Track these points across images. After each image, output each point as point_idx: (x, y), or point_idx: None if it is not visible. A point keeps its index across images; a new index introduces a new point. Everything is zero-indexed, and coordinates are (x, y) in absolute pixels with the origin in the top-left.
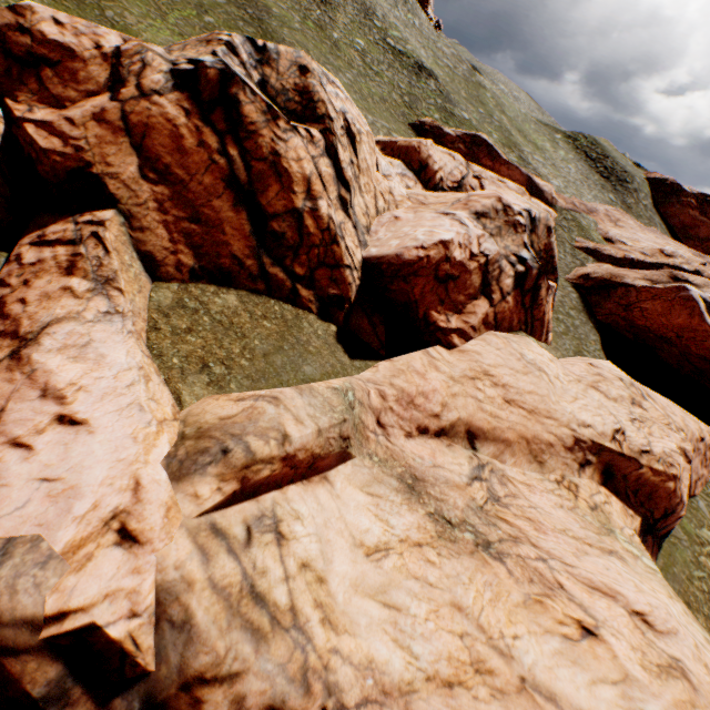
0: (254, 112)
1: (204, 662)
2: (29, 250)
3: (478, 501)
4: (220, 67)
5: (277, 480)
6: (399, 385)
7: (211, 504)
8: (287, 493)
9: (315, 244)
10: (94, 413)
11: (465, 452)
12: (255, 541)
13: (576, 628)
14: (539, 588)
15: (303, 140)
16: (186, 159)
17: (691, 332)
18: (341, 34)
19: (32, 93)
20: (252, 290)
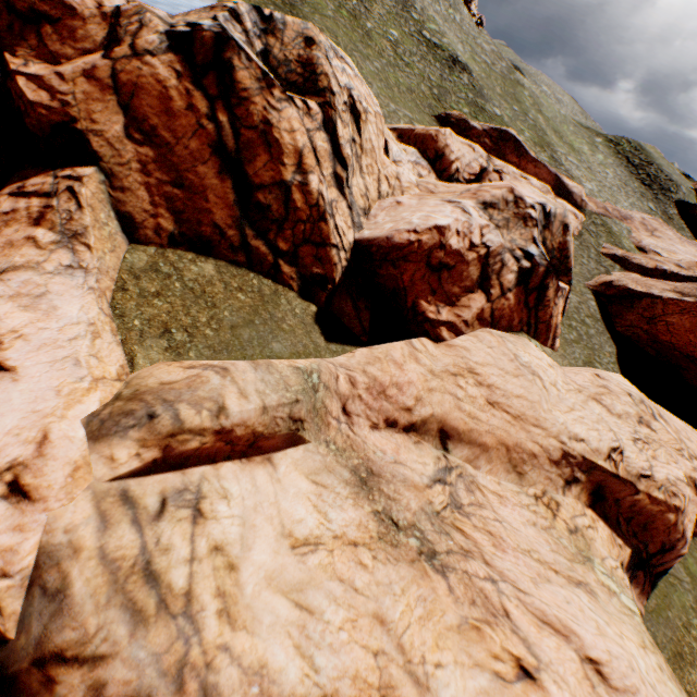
0: (248, 78)
1: (68, 638)
2: (7, 199)
3: (436, 506)
4: (216, 30)
5: (210, 455)
6: (373, 373)
7: (126, 469)
8: (221, 469)
9: (302, 220)
10: (26, 361)
11: (434, 451)
12: (167, 515)
13: (512, 666)
14: (481, 612)
15: (299, 111)
16: (174, 121)
17: None
18: (375, 25)
19: (31, 49)
20: (232, 261)
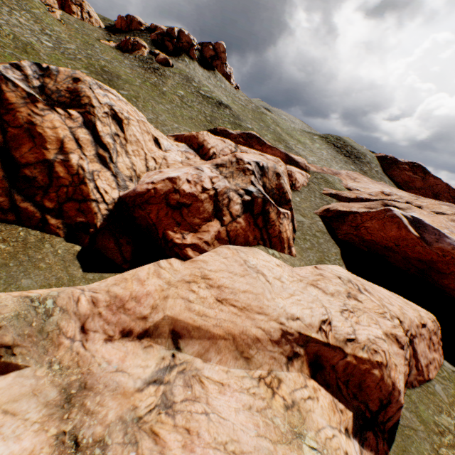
0: (14, 97)
1: None
2: None
3: (140, 411)
4: None
5: None
6: (115, 291)
7: None
8: None
9: (65, 184)
10: None
11: (162, 352)
12: None
13: None
14: None
15: (61, 116)
16: None
17: (404, 240)
18: (168, 89)
19: None
20: (3, 220)
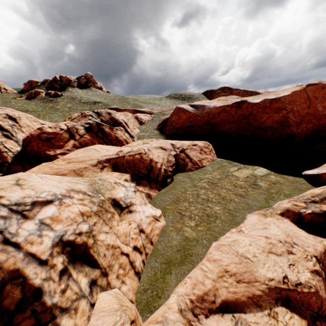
0: None
1: None
2: None
3: None
4: None
5: None
6: None
7: None
8: None
9: None
10: None
11: None
12: None
13: None
14: None
15: None
16: None
17: (191, 118)
18: (61, 106)
19: None
20: None
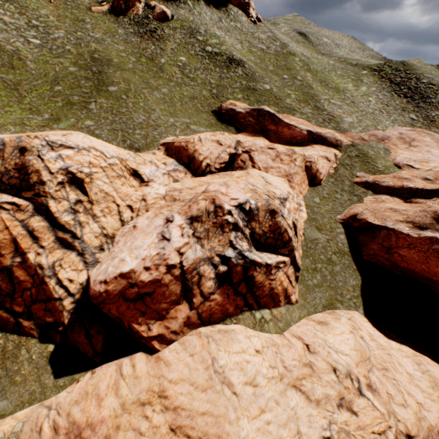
0: None
1: None
2: None
3: None
4: None
5: None
6: (74, 415)
7: None
8: None
9: (27, 287)
10: None
11: None
12: None
13: None
14: None
15: (10, 211)
16: None
17: None
18: (167, 58)
19: None
20: None
